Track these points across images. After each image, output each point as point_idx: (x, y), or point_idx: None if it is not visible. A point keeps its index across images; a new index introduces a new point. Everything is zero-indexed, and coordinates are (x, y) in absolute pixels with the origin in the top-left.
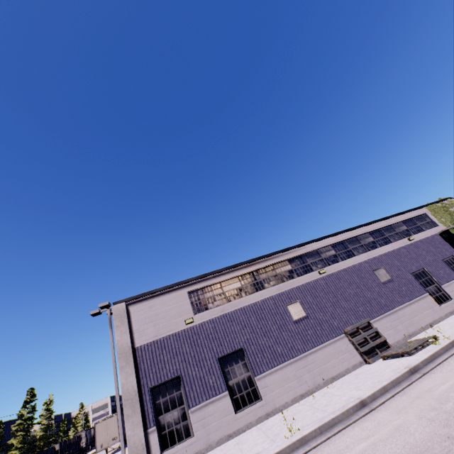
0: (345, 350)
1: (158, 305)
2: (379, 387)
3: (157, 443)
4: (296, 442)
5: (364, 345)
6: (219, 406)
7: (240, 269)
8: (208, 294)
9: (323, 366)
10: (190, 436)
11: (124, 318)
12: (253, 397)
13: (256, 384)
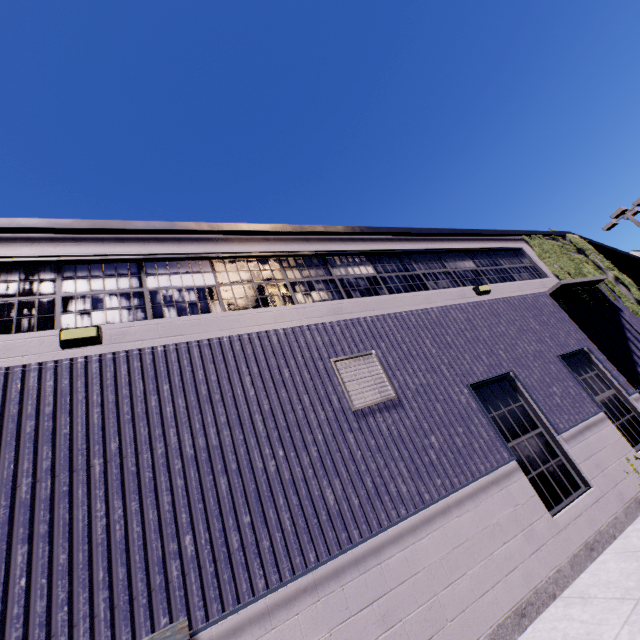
0: None
1: None
2: None
3: None
4: None
5: None
6: None
7: None
8: None
9: None
10: None
11: None
12: None
13: None
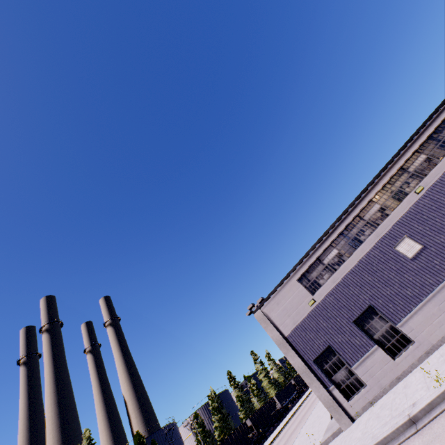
0: None
1: (282, 300)
2: None
3: (341, 396)
4: (444, 392)
5: None
6: (375, 359)
7: (329, 238)
8: (314, 273)
9: None
10: (364, 385)
11: (265, 320)
12: (404, 342)
13: (401, 331)
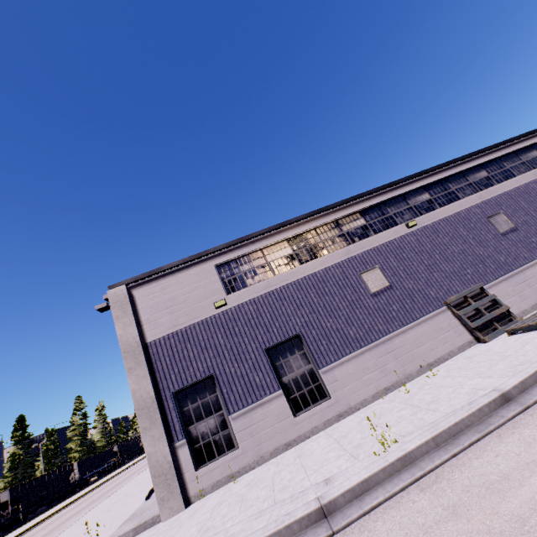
0: (448, 328)
1: (174, 286)
2: (530, 372)
3: (189, 459)
4: (395, 462)
5: (475, 319)
6: (271, 410)
7: (290, 230)
8: (245, 267)
9: (415, 350)
10: (234, 448)
11: (126, 305)
12: (318, 395)
13: (321, 379)
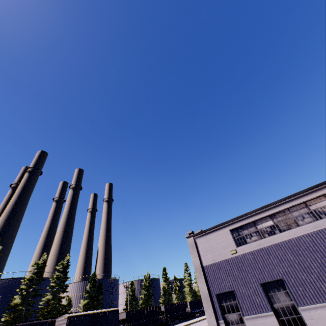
0: None
1: (212, 239)
2: None
3: None
4: None
5: None
6: (267, 322)
7: (270, 210)
8: (245, 231)
9: None
10: None
11: (194, 247)
12: (299, 324)
13: (300, 314)
